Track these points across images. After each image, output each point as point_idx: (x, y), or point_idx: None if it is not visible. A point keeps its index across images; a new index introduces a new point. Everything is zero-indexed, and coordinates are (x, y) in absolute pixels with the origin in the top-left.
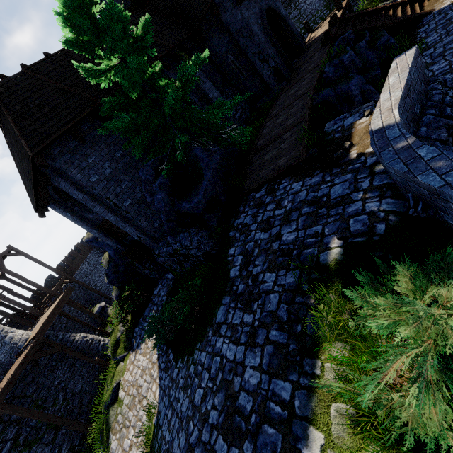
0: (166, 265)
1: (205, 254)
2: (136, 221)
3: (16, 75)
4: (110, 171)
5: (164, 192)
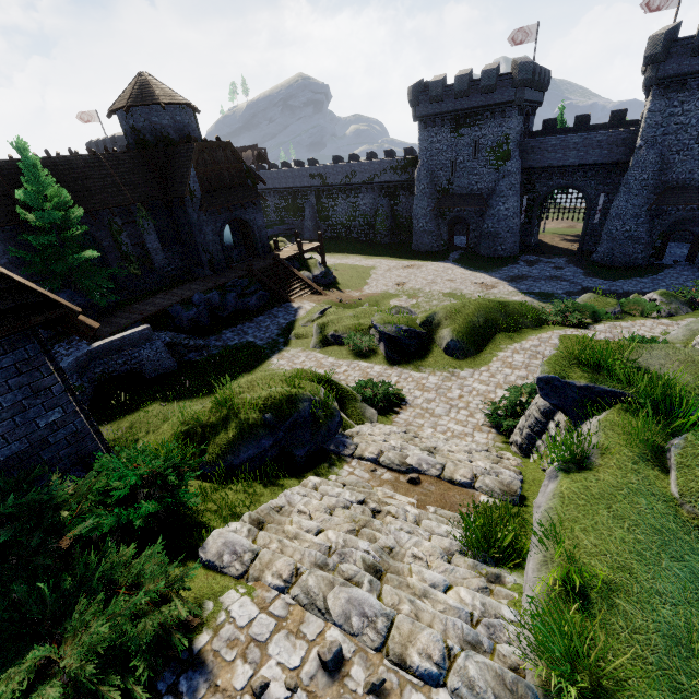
0: None
1: None
2: None
3: None
4: (6, 262)
5: None
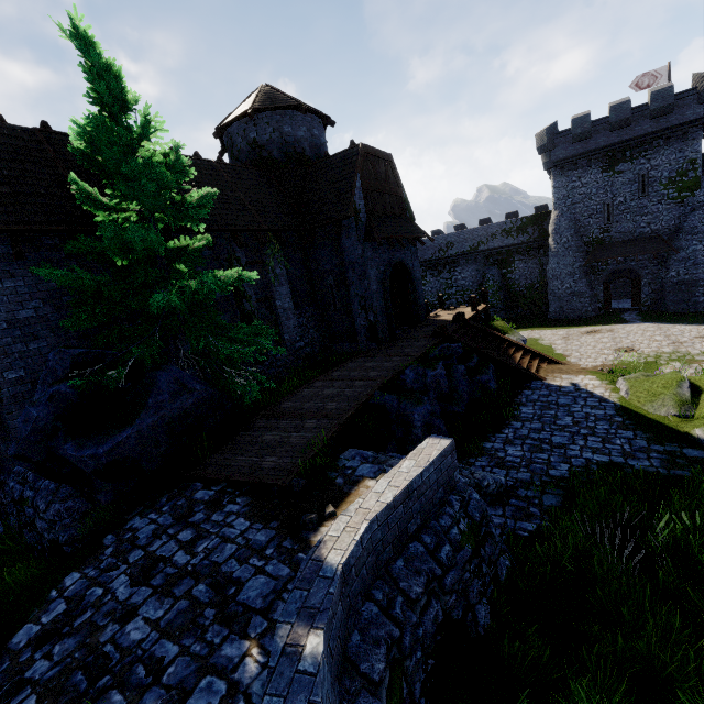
0: (3, 509)
1: (54, 542)
2: (4, 411)
3: (18, 127)
4: (29, 315)
5: (52, 408)
